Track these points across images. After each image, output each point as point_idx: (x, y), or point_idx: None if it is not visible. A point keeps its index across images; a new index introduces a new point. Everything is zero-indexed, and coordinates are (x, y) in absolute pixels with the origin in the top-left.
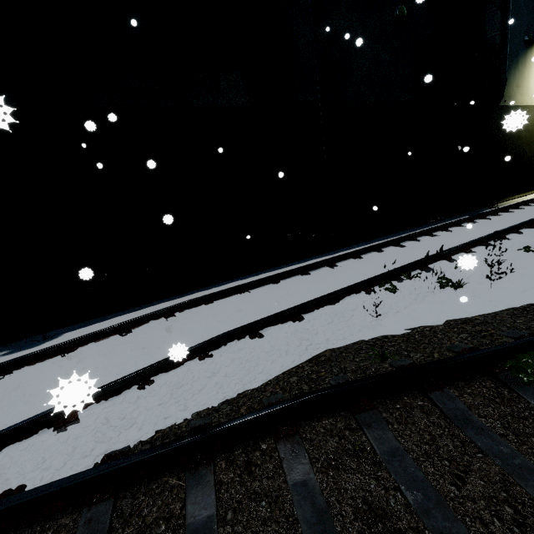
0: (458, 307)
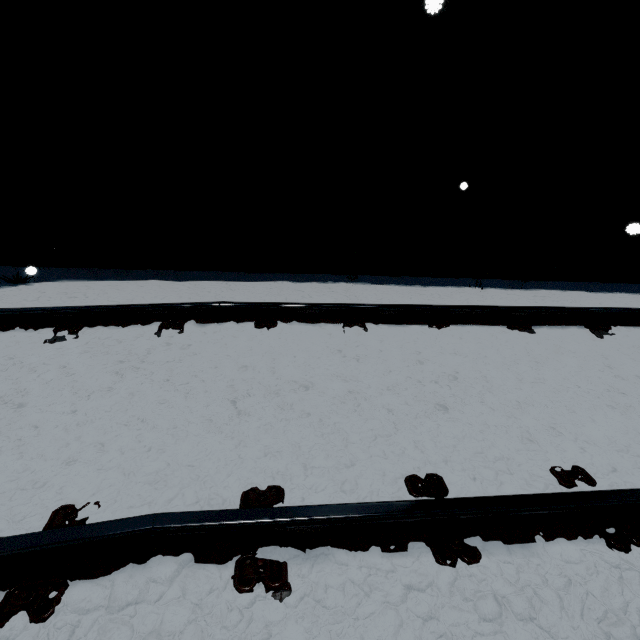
0: None
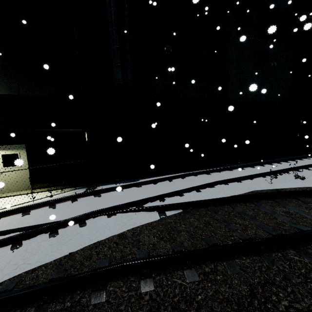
0: (303, 184)
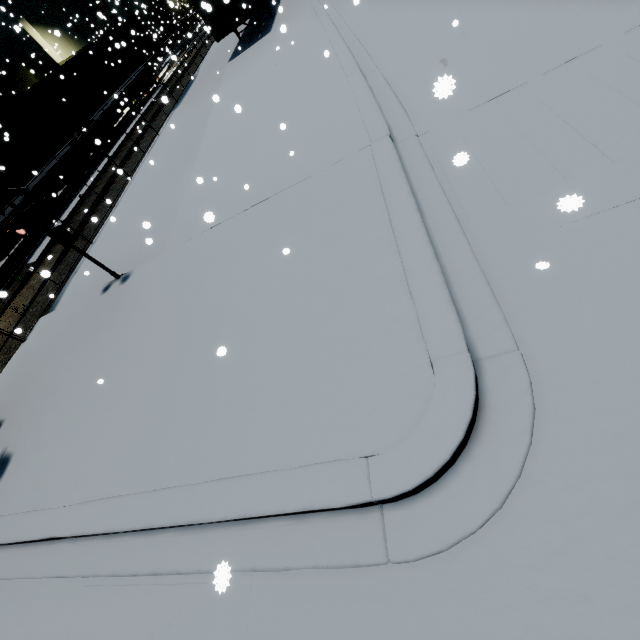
0: None
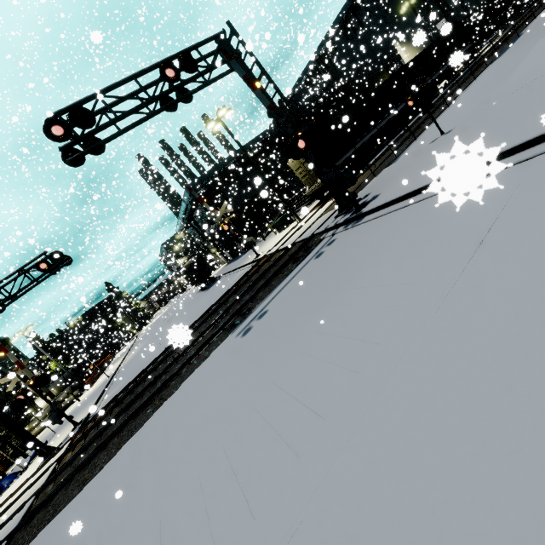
0: None
